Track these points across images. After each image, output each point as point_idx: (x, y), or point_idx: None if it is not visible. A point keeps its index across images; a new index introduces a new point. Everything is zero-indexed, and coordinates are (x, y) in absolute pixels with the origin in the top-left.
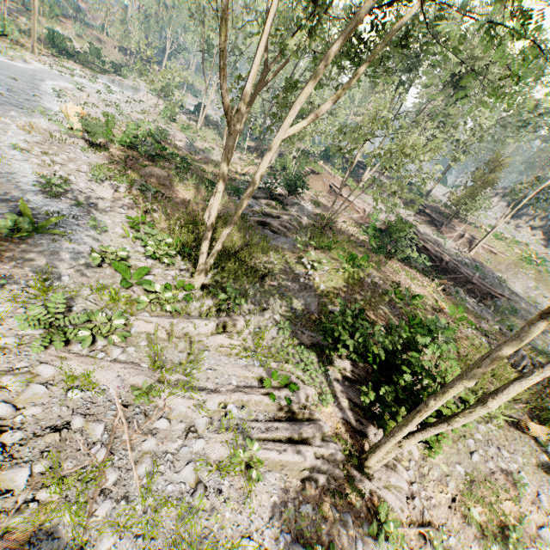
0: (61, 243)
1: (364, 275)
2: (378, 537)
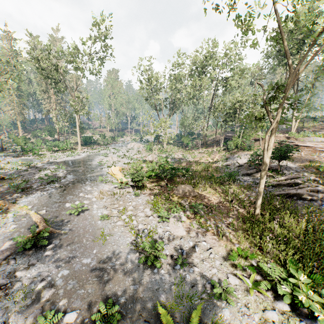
0: None
1: None
2: None
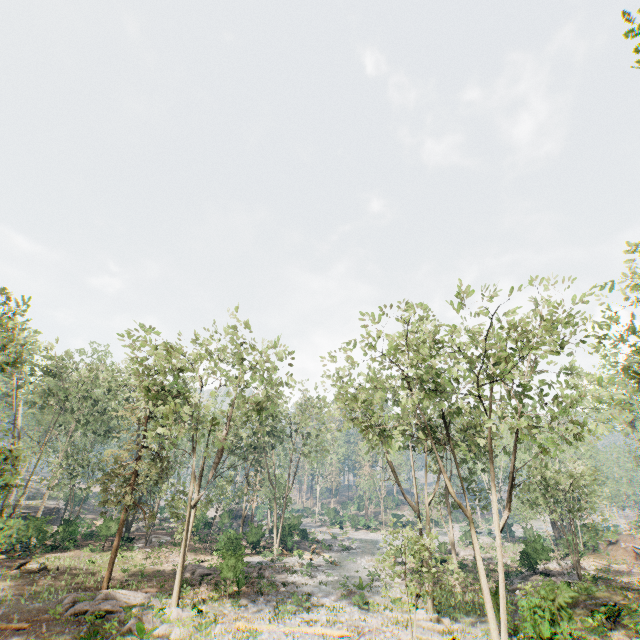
0: (371, 593)
1: (587, 598)
2: None
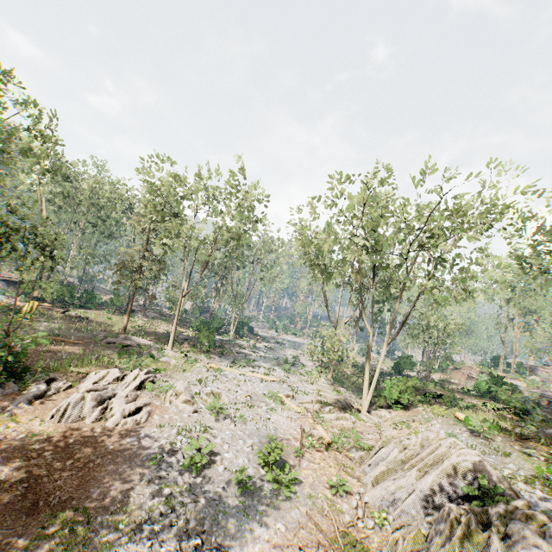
0: (293, 367)
1: (426, 389)
2: (349, 414)
